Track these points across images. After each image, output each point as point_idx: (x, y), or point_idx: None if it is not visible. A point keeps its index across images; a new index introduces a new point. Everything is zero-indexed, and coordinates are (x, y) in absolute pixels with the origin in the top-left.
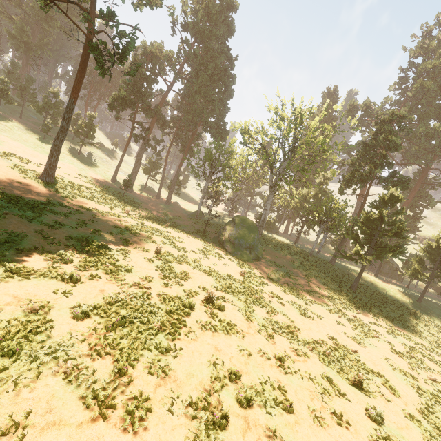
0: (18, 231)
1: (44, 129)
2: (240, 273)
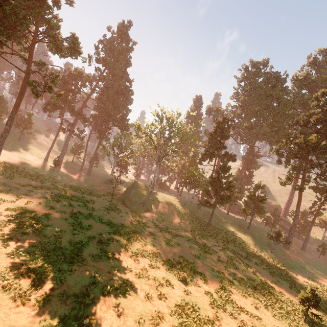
0: None
1: None
2: (130, 221)
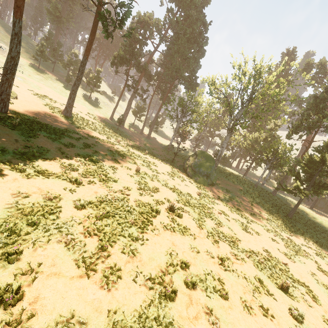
0: (45, 146)
1: (67, 80)
2: (197, 193)
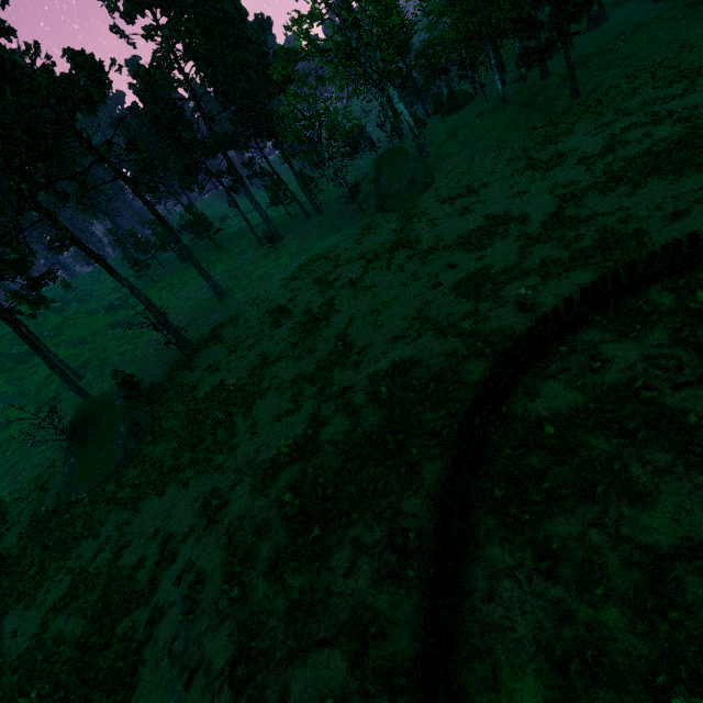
0: (235, 337)
1: (183, 261)
2: (392, 231)
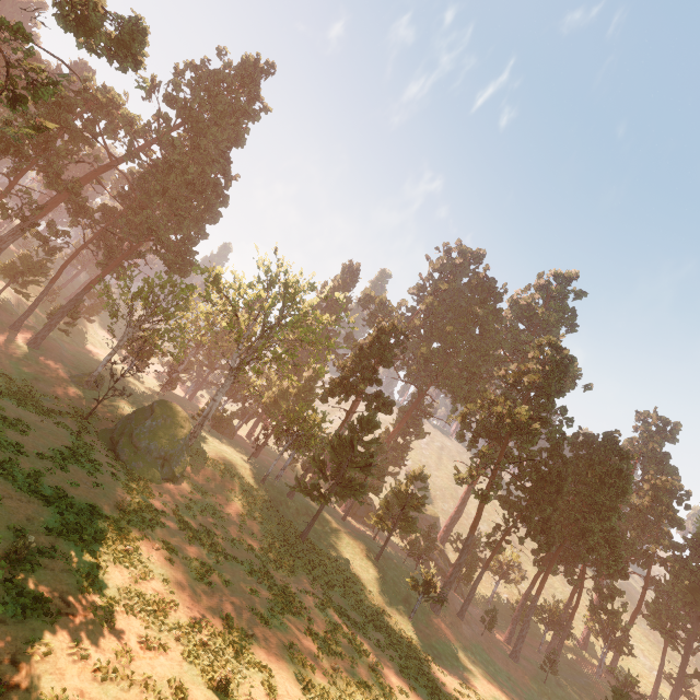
0: None
1: None
2: (119, 503)
